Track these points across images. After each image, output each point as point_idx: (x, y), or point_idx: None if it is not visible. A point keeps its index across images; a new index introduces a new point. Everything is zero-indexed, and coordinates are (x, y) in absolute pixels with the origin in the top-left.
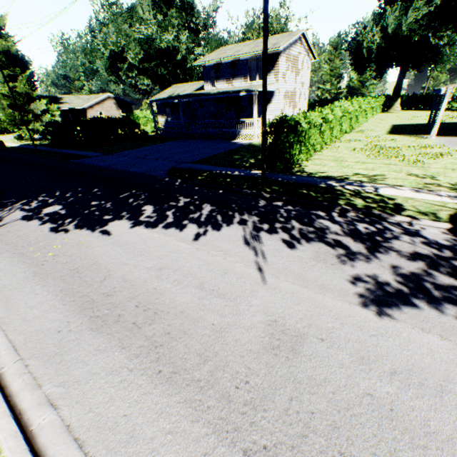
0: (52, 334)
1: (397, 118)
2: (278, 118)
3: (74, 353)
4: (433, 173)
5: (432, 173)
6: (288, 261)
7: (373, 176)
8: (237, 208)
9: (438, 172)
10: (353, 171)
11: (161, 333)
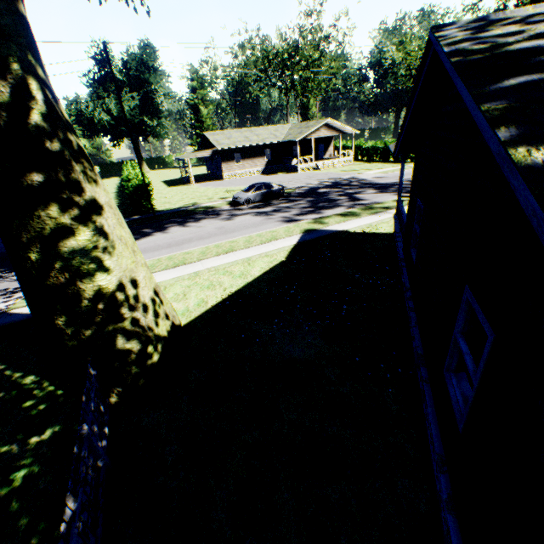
0: (173, 250)
1: (157, 176)
2: (138, 184)
3: (185, 247)
4: (212, 197)
5: (211, 197)
6: (203, 224)
7: (193, 203)
8: (160, 226)
9: (213, 196)
10: (182, 204)
11: (197, 238)
